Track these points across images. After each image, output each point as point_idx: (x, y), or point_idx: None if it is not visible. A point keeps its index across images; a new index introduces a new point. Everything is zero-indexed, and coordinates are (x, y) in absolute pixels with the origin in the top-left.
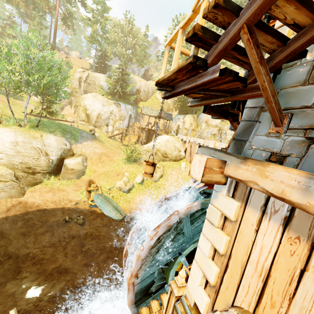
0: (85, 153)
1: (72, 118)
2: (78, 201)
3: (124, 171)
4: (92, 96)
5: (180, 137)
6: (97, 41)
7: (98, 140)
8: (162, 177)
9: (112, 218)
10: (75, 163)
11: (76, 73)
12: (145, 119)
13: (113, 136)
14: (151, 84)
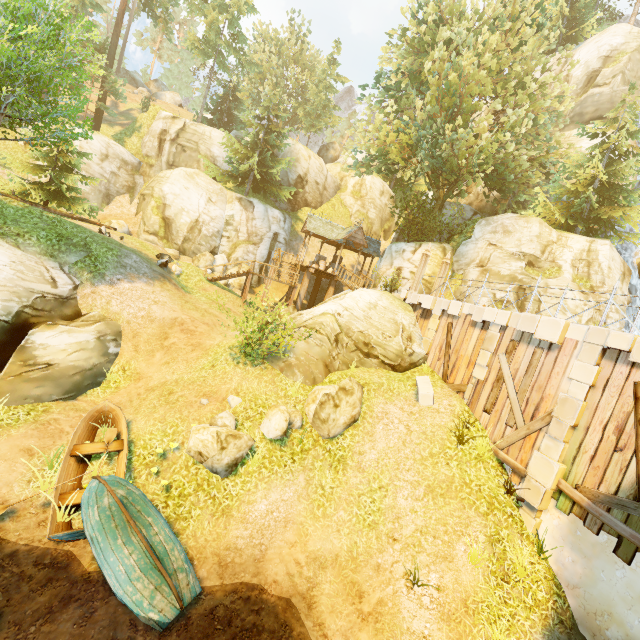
0: (119, 317)
1: (127, 225)
2: (19, 505)
3: (229, 389)
4: (184, 176)
5: (412, 298)
6: (216, 53)
7: (174, 282)
8: (355, 426)
9: (133, 610)
10: (69, 345)
11: (156, 121)
12: (312, 249)
13: (221, 279)
14: (334, 170)
